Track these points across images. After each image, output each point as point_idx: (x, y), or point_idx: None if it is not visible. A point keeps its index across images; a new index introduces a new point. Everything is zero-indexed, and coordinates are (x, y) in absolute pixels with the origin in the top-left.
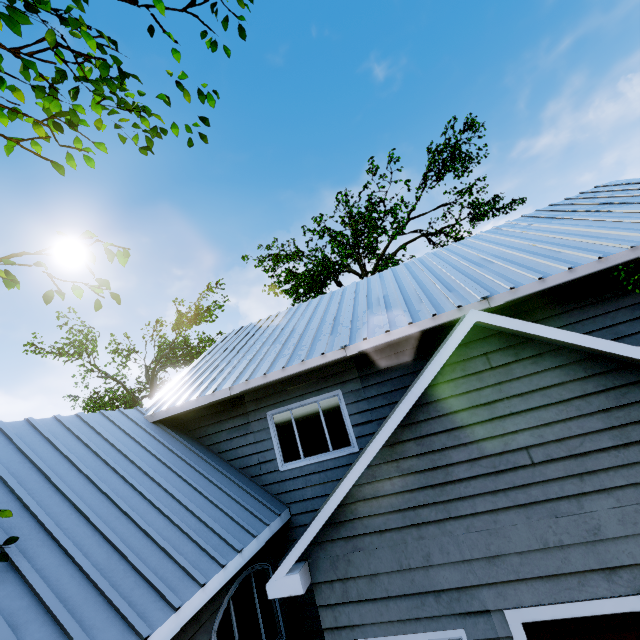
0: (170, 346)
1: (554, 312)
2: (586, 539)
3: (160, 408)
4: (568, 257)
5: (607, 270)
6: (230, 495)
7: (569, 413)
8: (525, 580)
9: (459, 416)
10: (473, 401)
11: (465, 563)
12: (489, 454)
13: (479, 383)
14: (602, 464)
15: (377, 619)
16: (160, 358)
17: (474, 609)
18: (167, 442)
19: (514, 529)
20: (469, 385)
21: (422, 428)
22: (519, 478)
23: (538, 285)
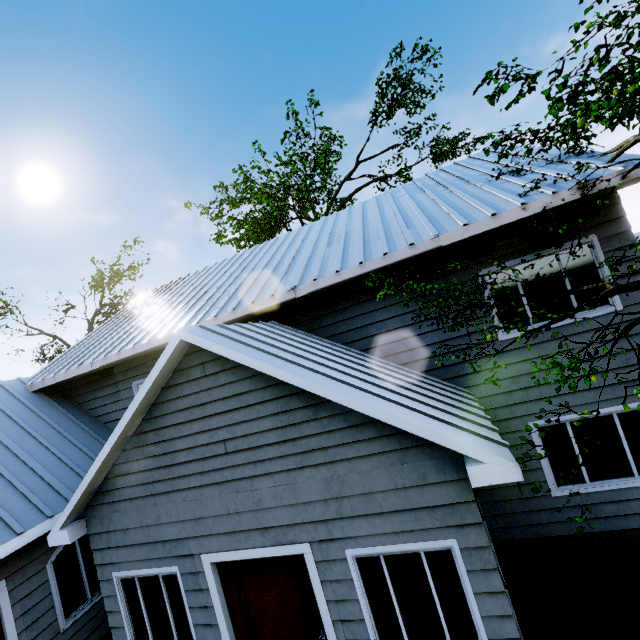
0: (100, 303)
1: (359, 300)
2: (252, 508)
3: (39, 379)
4: (375, 248)
5: (397, 264)
6: (89, 455)
7: (252, 415)
8: (216, 535)
9: (183, 414)
10: (192, 402)
11: (181, 522)
12: (200, 444)
13: (197, 388)
14: (268, 455)
15: (127, 559)
16: (94, 314)
17: (184, 553)
18: (41, 410)
19: (211, 500)
20: (190, 389)
21: (159, 422)
22: (218, 463)
23: (335, 278)
